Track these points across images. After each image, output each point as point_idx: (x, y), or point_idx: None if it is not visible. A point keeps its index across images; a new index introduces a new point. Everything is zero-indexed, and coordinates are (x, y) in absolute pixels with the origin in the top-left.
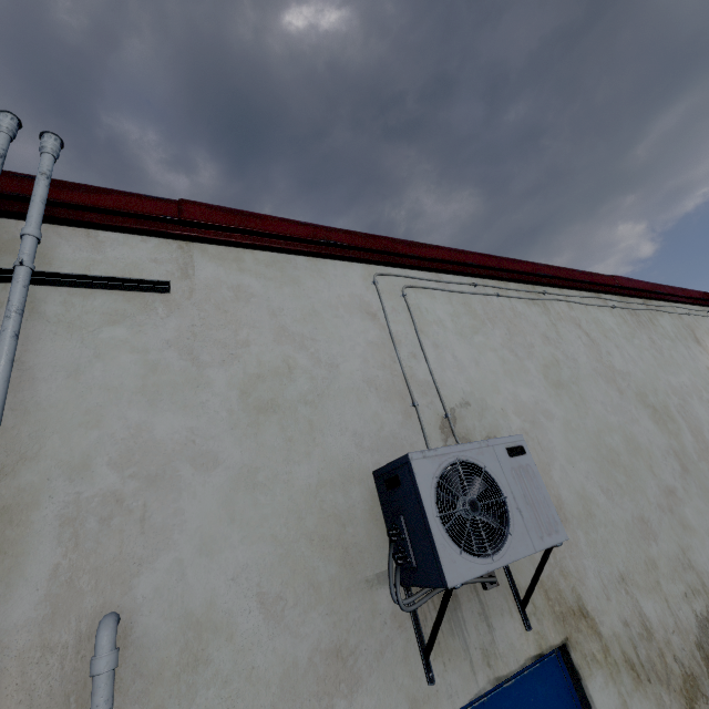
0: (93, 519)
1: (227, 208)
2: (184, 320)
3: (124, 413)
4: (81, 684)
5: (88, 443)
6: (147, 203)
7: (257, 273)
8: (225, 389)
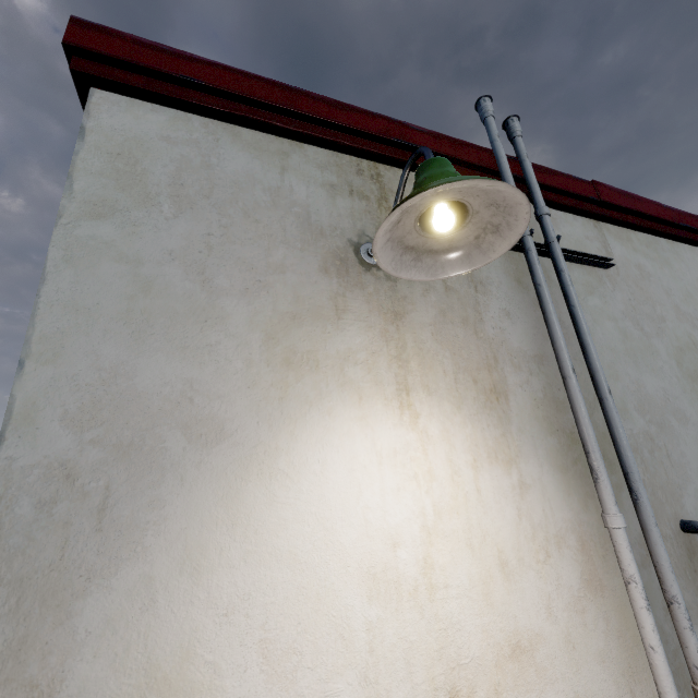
0: (645, 450)
1: (620, 190)
2: (623, 294)
3: (626, 371)
4: (687, 564)
5: (619, 392)
6: (577, 184)
7: (644, 253)
8: (667, 358)
